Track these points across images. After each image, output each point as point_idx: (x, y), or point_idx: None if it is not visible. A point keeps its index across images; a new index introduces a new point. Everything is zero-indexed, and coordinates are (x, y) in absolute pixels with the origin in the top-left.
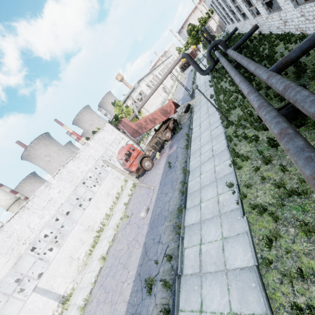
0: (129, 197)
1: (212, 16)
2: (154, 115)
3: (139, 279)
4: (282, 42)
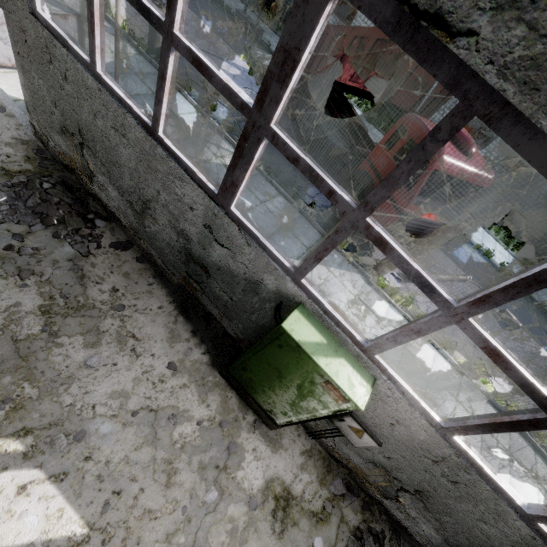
0: None
1: None
2: None
3: None
4: None
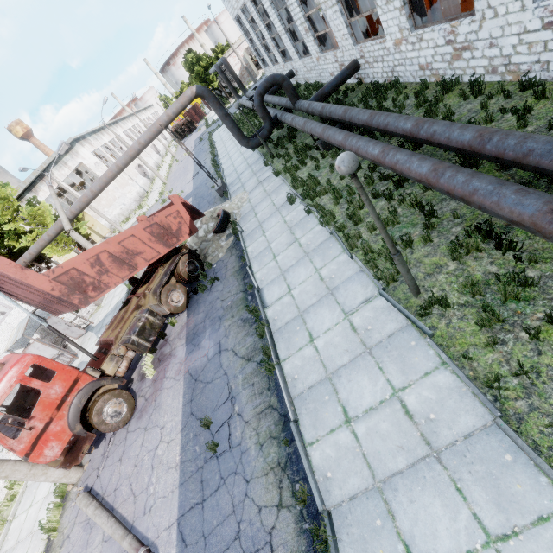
0: None
1: (234, 49)
2: (128, 241)
3: None
4: (447, 95)
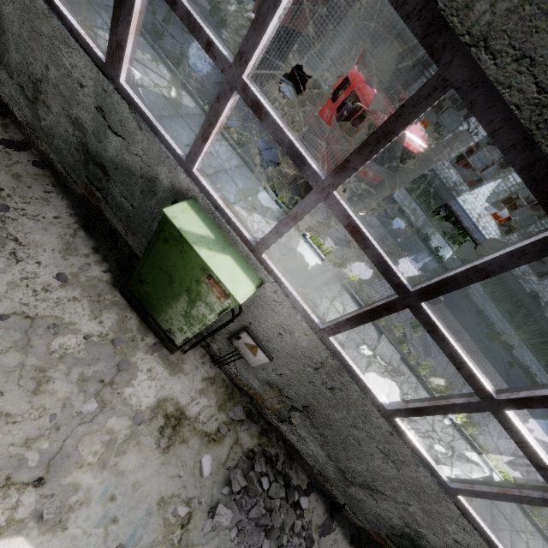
0: (346, 286)
1: None
2: None
3: (484, 348)
4: None
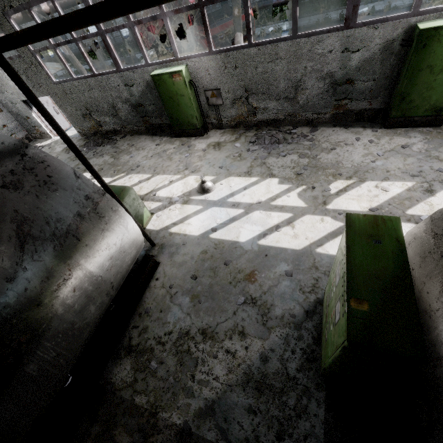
0: None
1: None
2: None
3: None
4: None
